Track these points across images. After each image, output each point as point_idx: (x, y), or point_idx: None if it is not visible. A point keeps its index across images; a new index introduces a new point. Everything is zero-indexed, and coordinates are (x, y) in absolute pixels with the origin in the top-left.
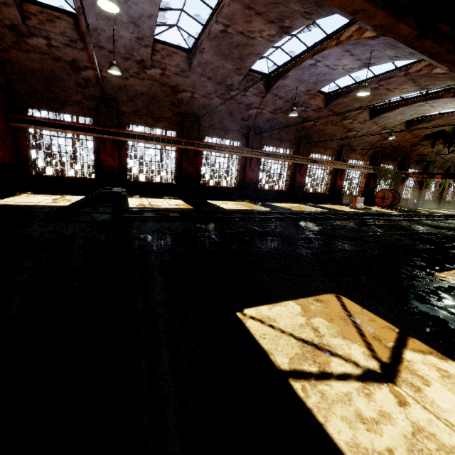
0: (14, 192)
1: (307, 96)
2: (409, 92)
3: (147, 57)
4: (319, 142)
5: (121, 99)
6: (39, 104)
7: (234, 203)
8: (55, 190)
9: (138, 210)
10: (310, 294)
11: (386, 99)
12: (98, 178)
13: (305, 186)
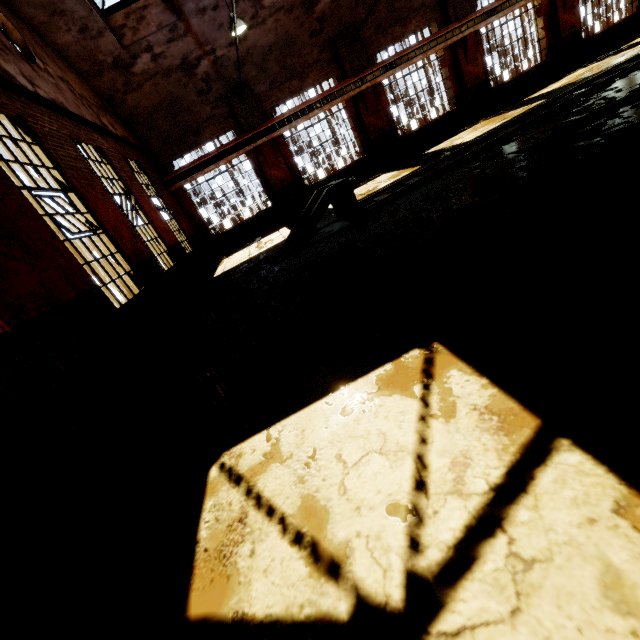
0: (213, 263)
1: None
2: None
3: None
4: None
5: (251, 77)
6: (178, 149)
7: (469, 131)
8: (243, 243)
9: (365, 201)
10: None
11: None
12: (275, 203)
13: (582, 28)
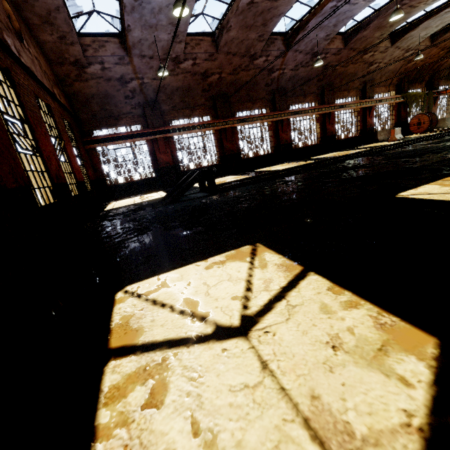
0: (102, 203)
1: (326, 41)
2: (434, 1)
3: (181, 52)
4: (341, 86)
5: (161, 100)
6: (100, 124)
7: (280, 166)
8: (128, 195)
9: (218, 185)
10: (434, 180)
11: (409, 17)
12: (158, 175)
13: (336, 134)
